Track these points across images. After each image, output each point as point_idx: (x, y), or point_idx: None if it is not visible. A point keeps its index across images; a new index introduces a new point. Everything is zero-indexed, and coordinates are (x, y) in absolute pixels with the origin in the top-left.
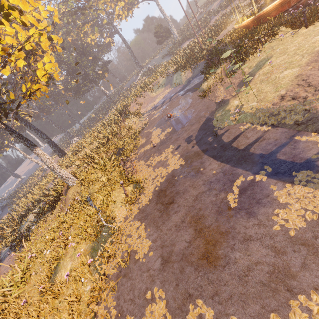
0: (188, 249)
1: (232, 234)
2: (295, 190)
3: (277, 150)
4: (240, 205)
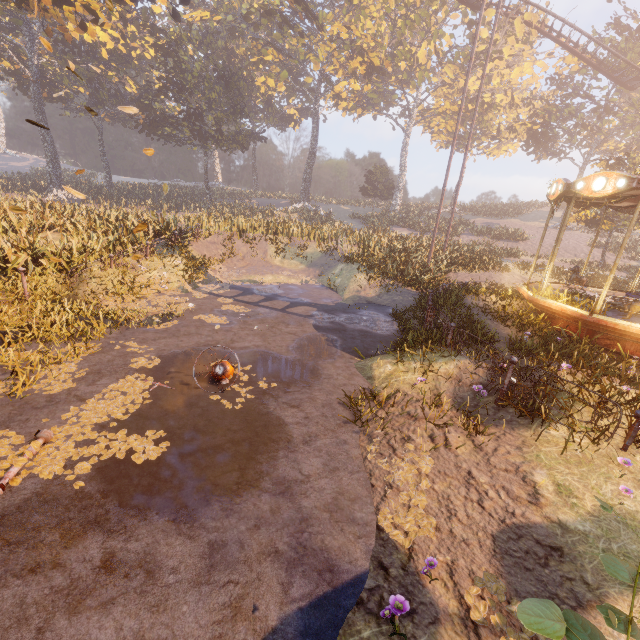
0: None
1: None
2: None
3: None
4: None
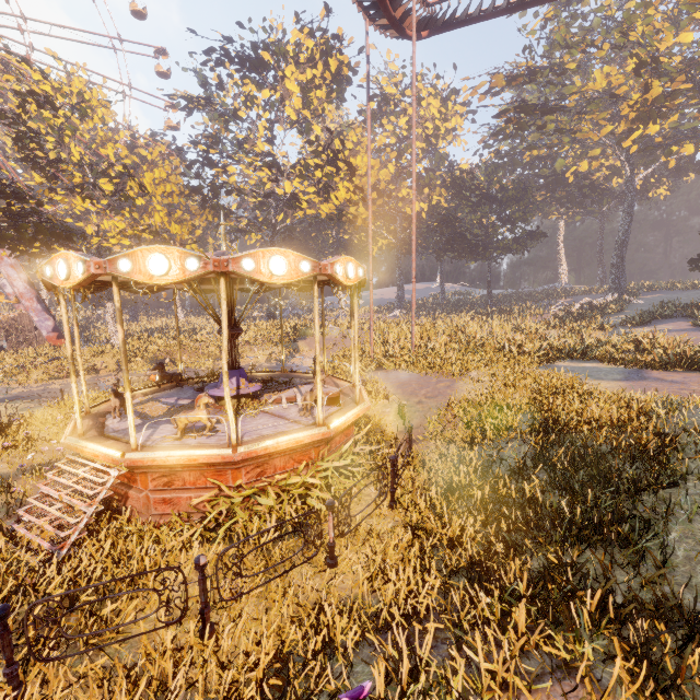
0: None
1: None
2: None
3: None
4: None
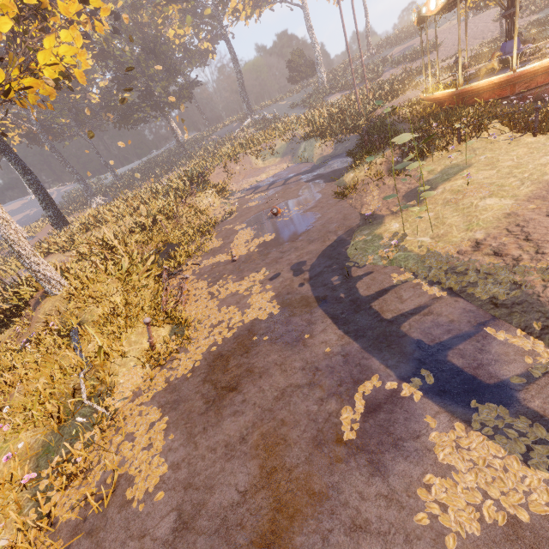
0: (236, 510)
1: (332, 504)
2: (470, 442)
3: (451, 344)
4: (362, 440)
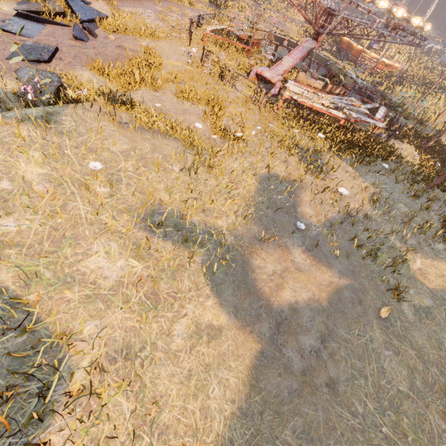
0: None
1: None
2: None
3: None
4: None
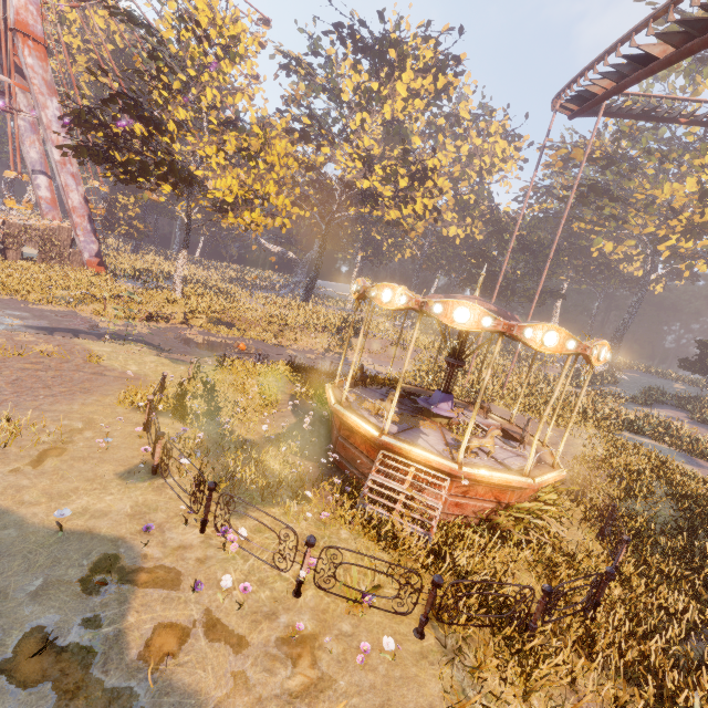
0: (4, 309)
1: None
2: None
3: (22, 331)
4: (3, 318)
